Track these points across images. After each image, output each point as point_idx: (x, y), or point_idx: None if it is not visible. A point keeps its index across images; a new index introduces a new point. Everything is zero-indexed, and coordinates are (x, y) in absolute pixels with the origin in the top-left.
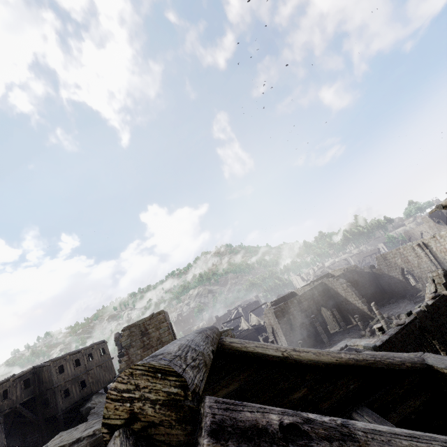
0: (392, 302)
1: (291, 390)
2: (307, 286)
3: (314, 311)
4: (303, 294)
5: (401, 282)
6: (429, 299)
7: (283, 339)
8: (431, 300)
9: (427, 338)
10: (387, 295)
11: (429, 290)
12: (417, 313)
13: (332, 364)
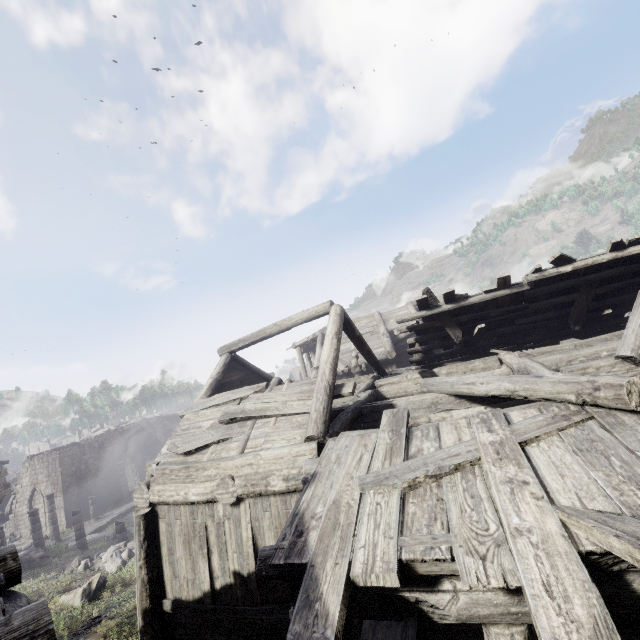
0: None
1: None
2: (110, 431)
3: (117, 461)
4: (110, 437)
5: None
6: None
7: (58, 500)
8: None
9: None
10: None
11: None
12: None
13: None
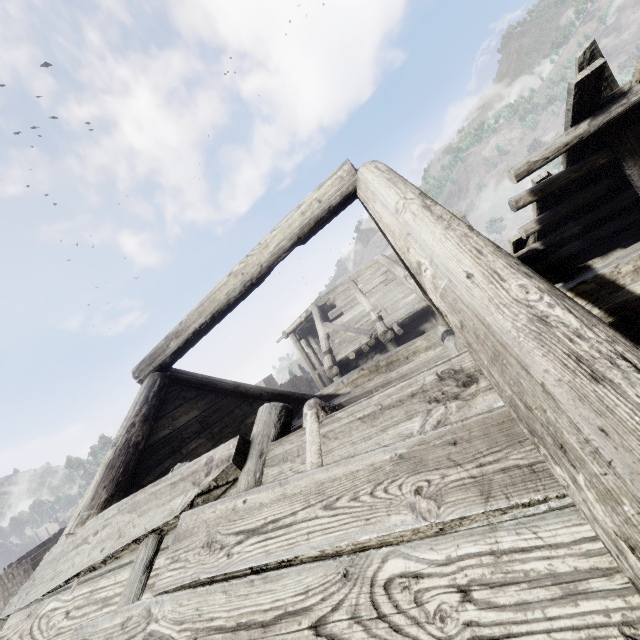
0: None
1: (245, 416)
2: None
3: None
4: None
5: None
6: None
7: None
8: None
9: None
10: None
11: None
12: None
13: (271, 392)
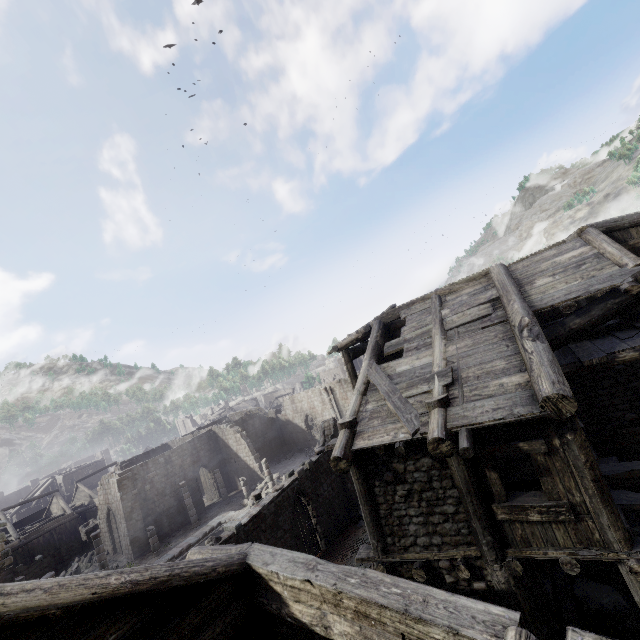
0: (290, 456)
1: None
2: (190, 435)
3: (189, 475)
4: (178, 448)
5: (303, 432)
6: (316, 454)
7: (123, 526)
8: (317, 456)
9: (303, 503)
10: (286, 447)
11: (318, 443)
12: (298, 473)
13: (81, 603)
